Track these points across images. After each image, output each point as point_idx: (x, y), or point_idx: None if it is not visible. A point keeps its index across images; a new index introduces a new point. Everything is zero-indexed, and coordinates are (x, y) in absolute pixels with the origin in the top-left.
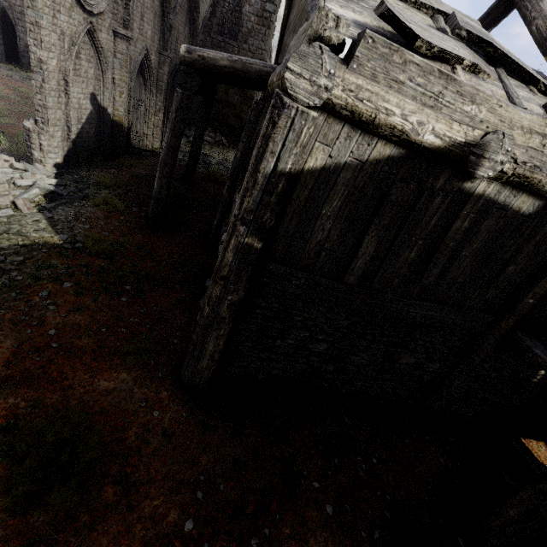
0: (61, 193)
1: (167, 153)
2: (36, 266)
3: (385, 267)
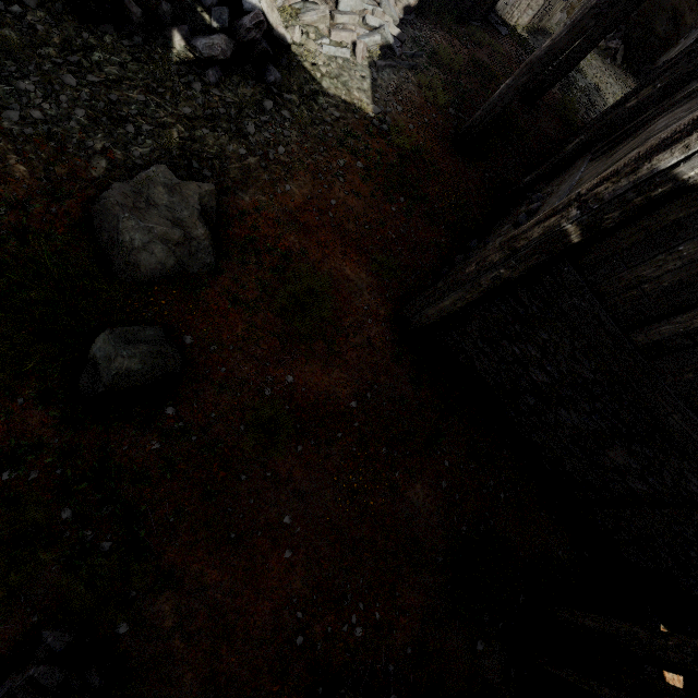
0: (396, 52)
1: (542, 56)
2: (345, 130)
3: (691, 353)
